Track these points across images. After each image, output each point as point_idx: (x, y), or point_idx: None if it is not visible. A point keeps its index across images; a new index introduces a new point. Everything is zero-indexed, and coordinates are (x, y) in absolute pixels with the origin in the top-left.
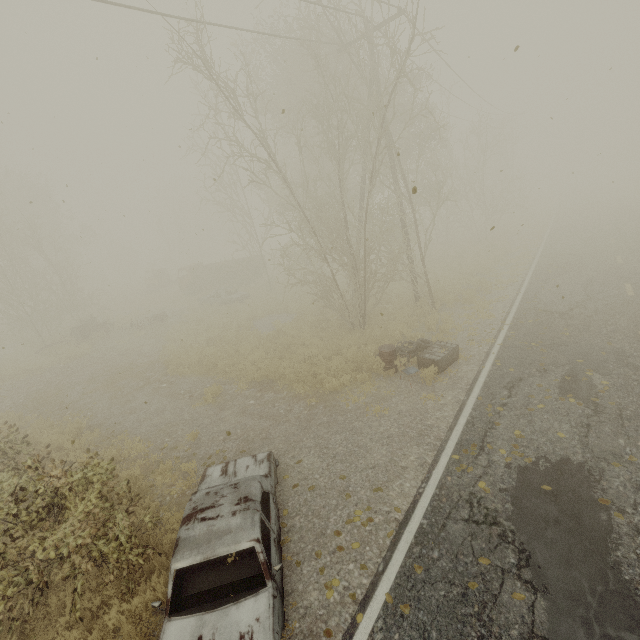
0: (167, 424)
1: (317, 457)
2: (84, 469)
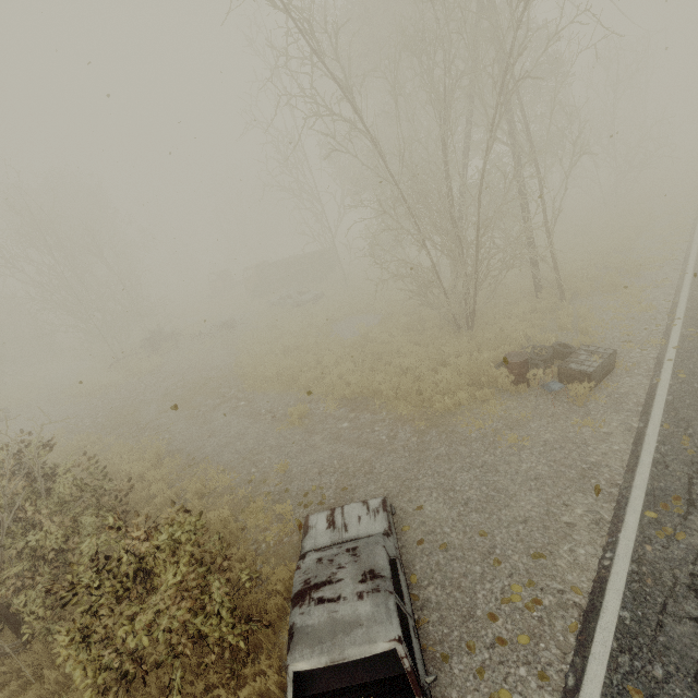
0: (251, 451)
1: (442, 503)
2: (170, 529)
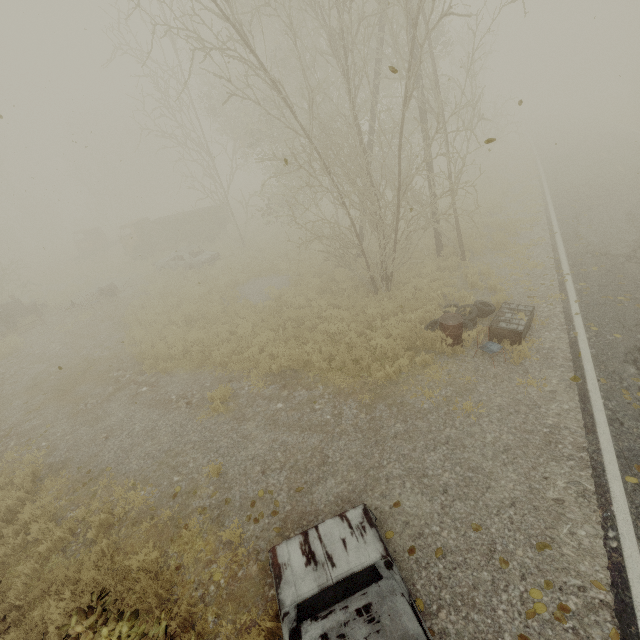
0: (168, 452)
1: (420, 494)
2: None
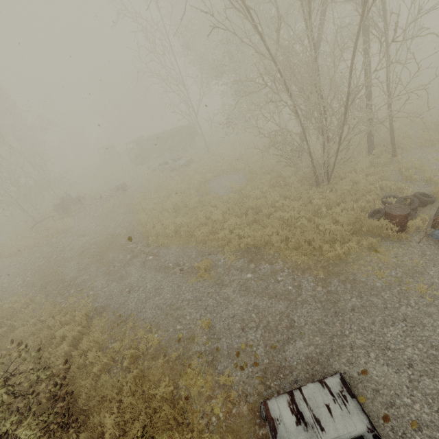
0: (171, 306)
1: (385, 365)
2: None
